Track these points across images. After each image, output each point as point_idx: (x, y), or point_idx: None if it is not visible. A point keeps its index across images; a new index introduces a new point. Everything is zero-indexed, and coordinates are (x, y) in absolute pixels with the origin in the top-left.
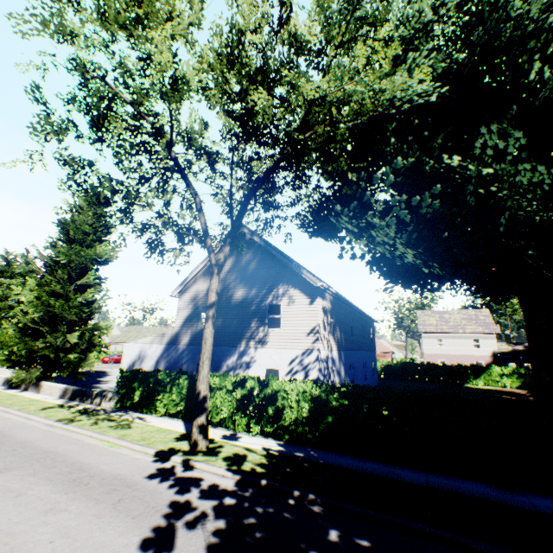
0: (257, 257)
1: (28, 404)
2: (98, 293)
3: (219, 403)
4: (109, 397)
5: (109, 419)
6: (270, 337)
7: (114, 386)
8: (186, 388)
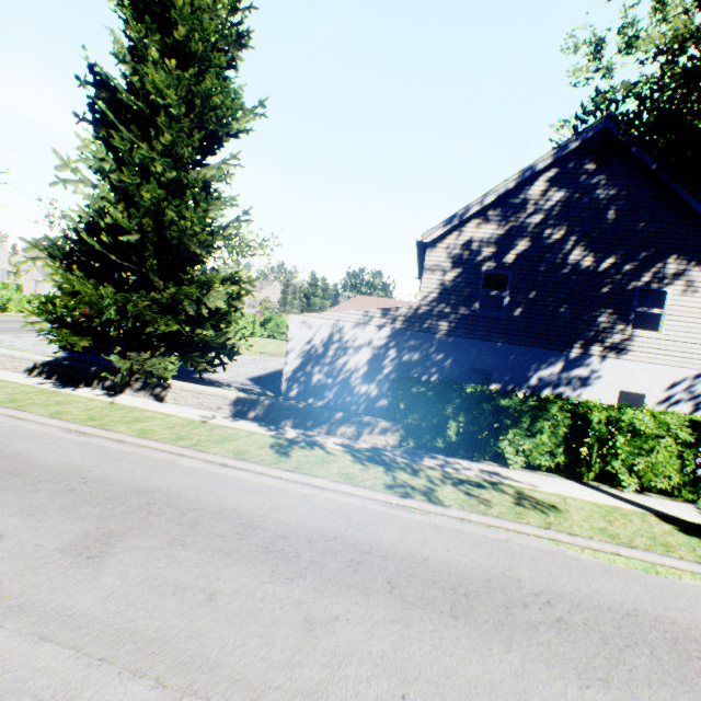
0: (626, 195)
1: (222, 439)
2: (237, 206)
3: (660, 459)
4: (380, 427)
5: (465, 482)
6: (634, 343)
7: (239, 381)
8: (562, 426)
